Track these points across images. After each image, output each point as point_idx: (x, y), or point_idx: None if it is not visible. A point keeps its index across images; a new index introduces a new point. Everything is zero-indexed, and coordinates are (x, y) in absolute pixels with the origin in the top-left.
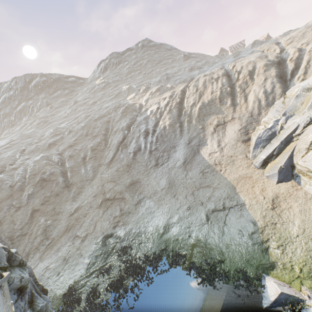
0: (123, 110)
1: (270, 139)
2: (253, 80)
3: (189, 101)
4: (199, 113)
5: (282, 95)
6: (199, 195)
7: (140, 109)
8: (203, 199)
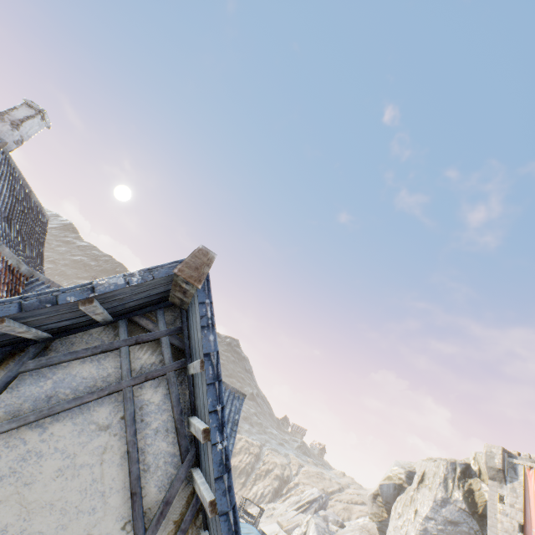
0: None
1: None
2: (265, 478)
3: None
4: None
5: (267, 503)
6: None
7: None
8: None
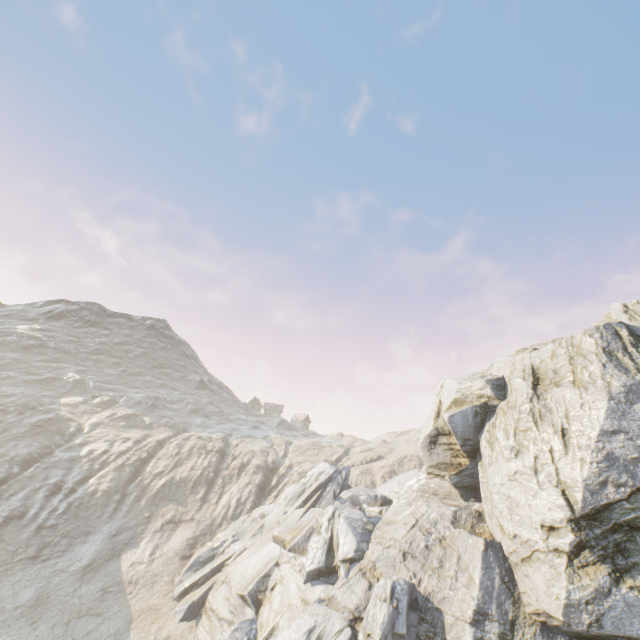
0: (39, 421)
1: (207, 562)
2: (239, 477)
3: (159, 464)
4: (159, 492)
5: (249, 512)
6: (77, 626)
7: (73, 435)
8: (79, 633)
